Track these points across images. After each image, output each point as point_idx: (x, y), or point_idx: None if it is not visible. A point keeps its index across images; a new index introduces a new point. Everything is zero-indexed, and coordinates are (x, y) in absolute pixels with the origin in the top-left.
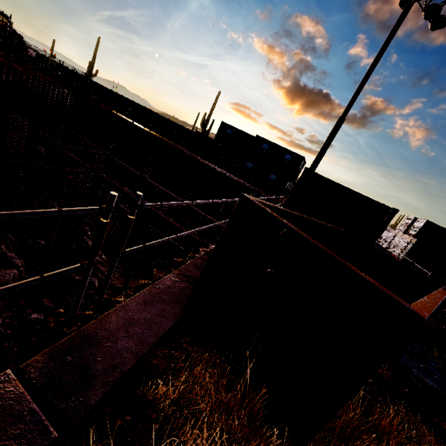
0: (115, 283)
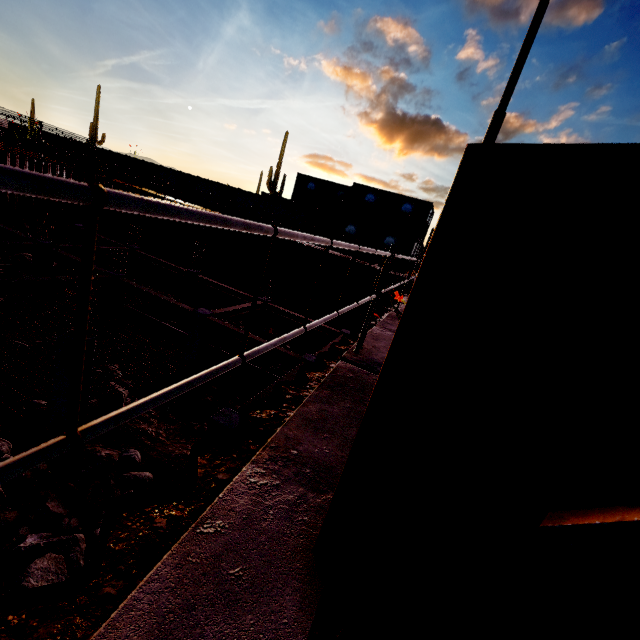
0: (170, 449)
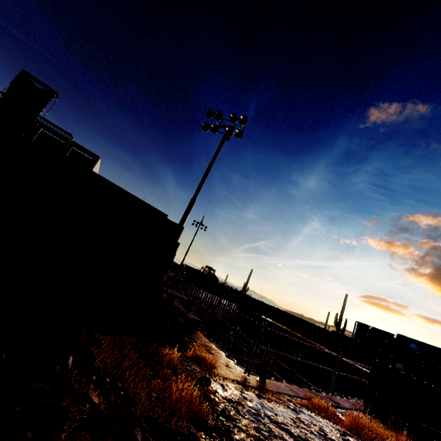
0: None
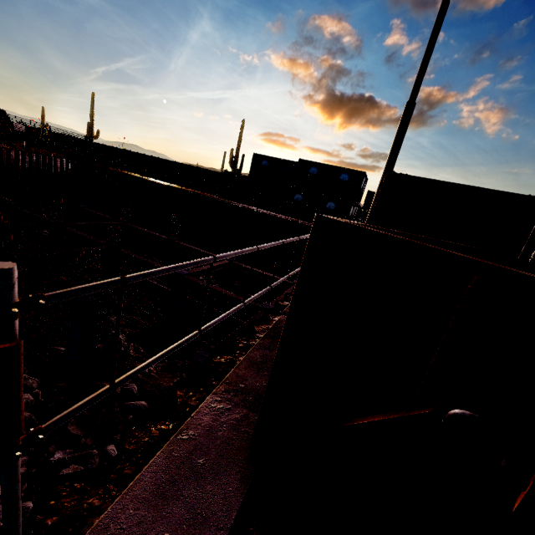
0: (160, 383)
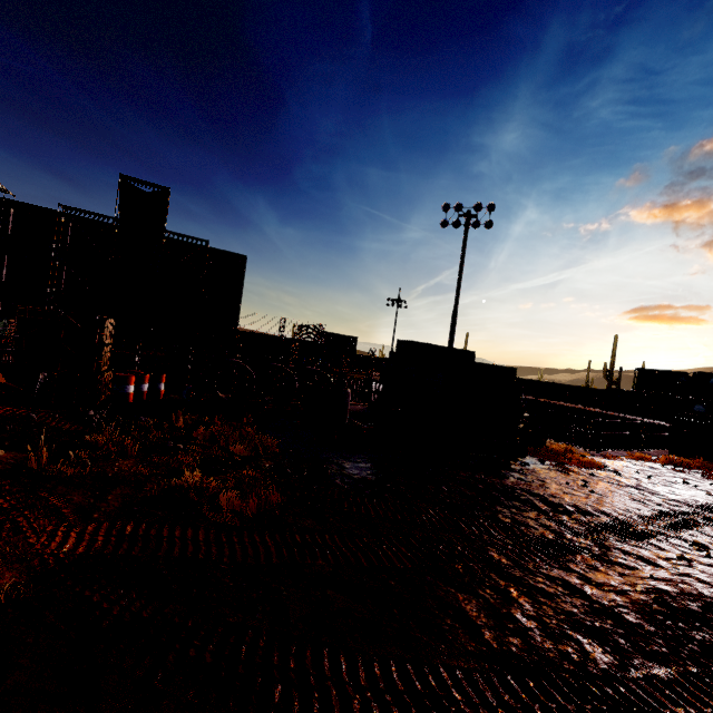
0: None
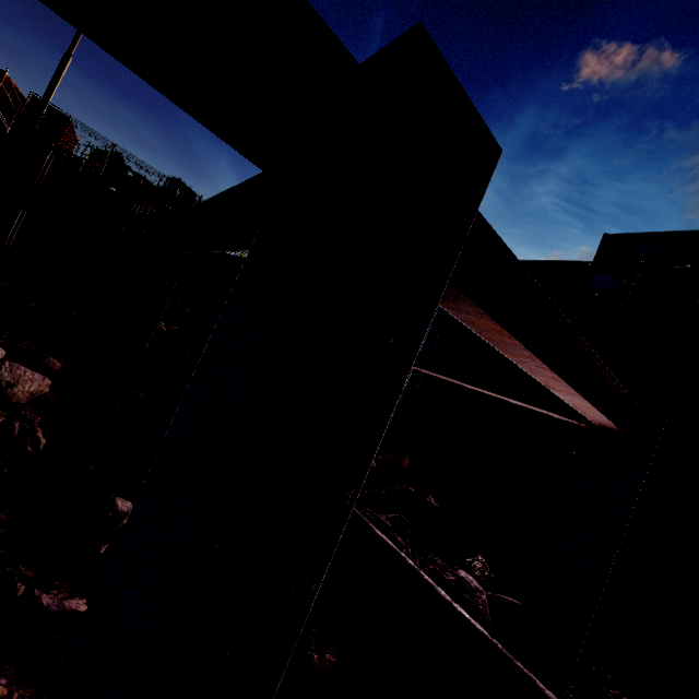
0: None
